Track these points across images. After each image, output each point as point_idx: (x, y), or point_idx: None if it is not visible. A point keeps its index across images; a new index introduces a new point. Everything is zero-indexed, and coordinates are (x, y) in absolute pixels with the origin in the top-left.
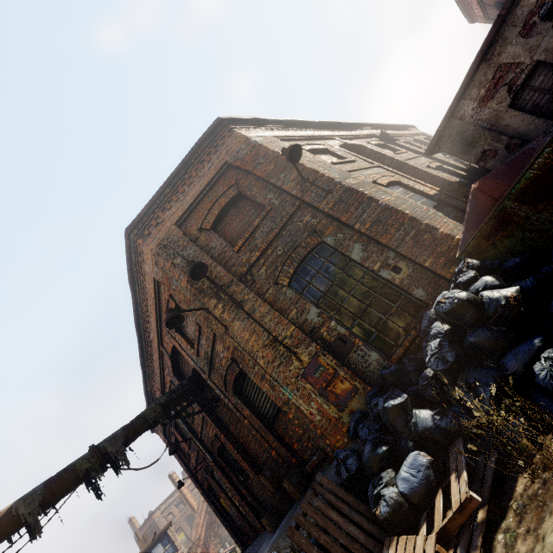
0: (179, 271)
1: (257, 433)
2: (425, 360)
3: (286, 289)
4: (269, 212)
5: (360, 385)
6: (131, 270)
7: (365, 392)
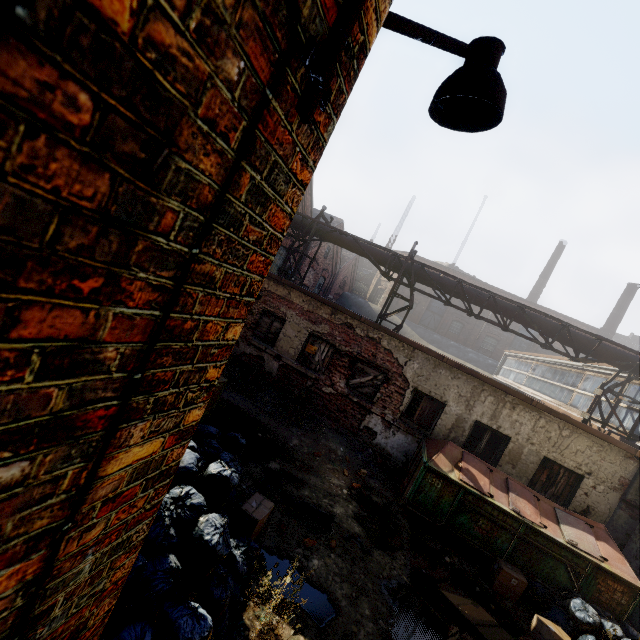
0: None
1: None
2: (157, 541)
3: None
4: None
5: None
6: None
7: None
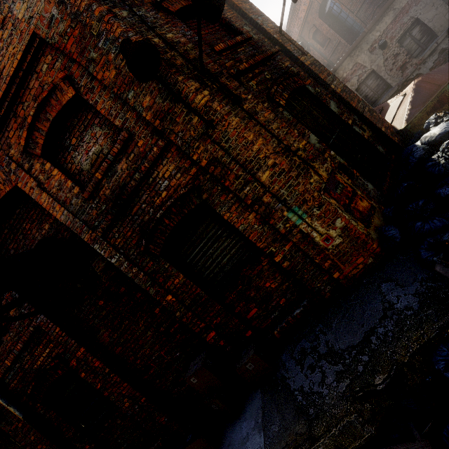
0: (125, 25)
1: (189, 311)
2: (440, 172)
3: (282, 109)
4: (249, 39)
5: (376, 204)
6: None
7: (381, 211)
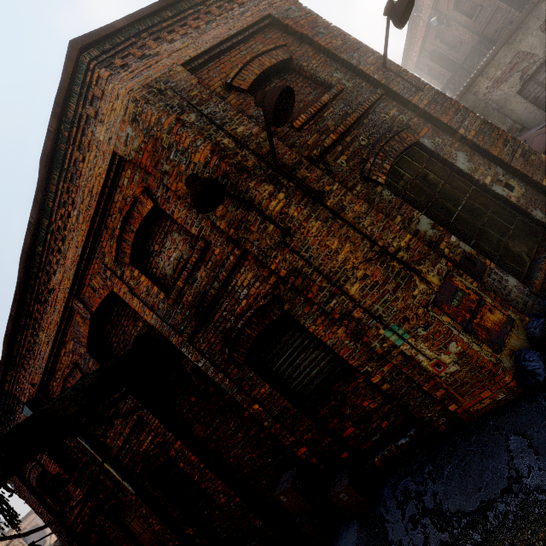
0: (193, 133)
1: (277, 422)
2: None
3: (381, 188)
4: (340, 92)
5: (516, 315)
6: (55, 135)
7: (523, 324)
